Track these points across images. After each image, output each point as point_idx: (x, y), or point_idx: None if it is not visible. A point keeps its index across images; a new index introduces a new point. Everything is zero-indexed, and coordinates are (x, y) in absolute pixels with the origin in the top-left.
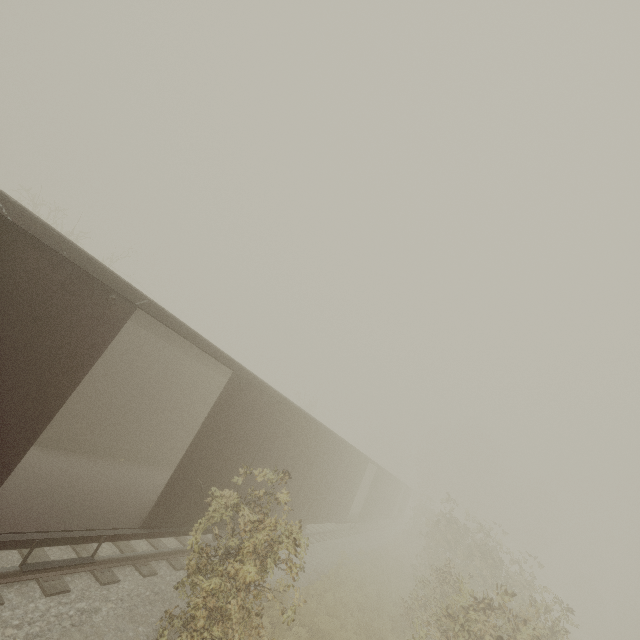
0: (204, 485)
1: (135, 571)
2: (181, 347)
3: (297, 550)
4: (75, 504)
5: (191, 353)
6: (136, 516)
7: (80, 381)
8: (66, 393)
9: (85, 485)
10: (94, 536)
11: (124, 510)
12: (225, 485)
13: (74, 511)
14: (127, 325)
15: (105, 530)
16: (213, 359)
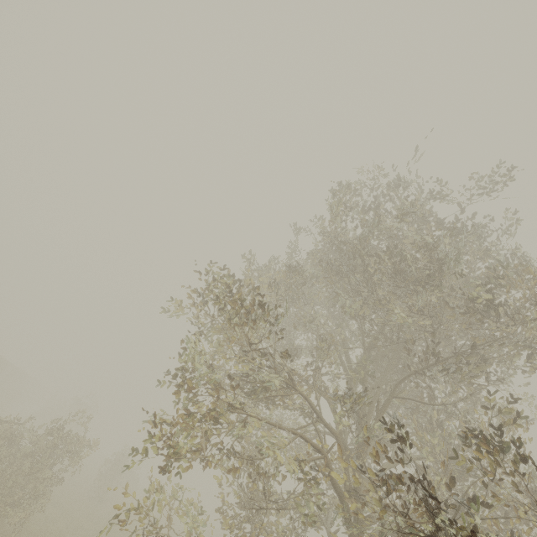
0: None
1: None
2: None
3: None
4: None
5: None
6: None
7: None
8: None
9: None
10: None
11: None
12: None
13: None
14: None
15: None
16: None
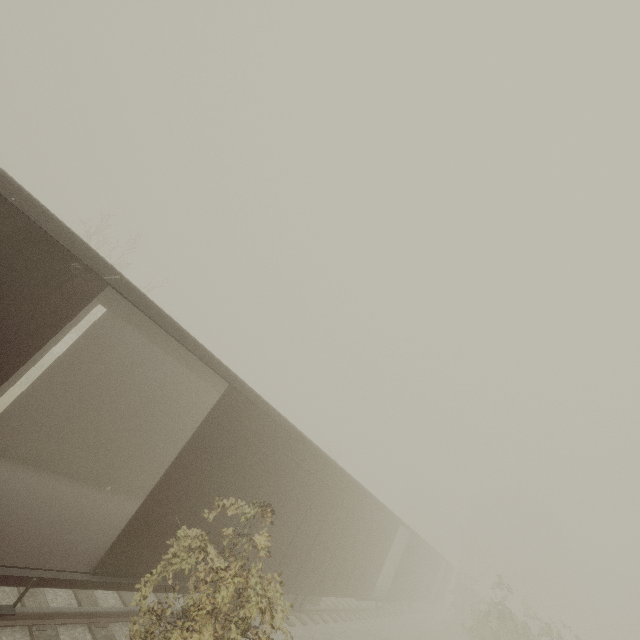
0: (183, 525)
1: (87, 633)
2: (186, 363)
3: (307, 630)
4: (17, 531)
5: (197, 371)
6: (93, 557)
7: (22, 364)
8: (1, 376)
9: (44, 510)
10: (20, 576)
11: (80, 547)
12: (212, 529)
13: (10, 540)
14: (129, 332)
15: (40, 570)
16: (220, 379)
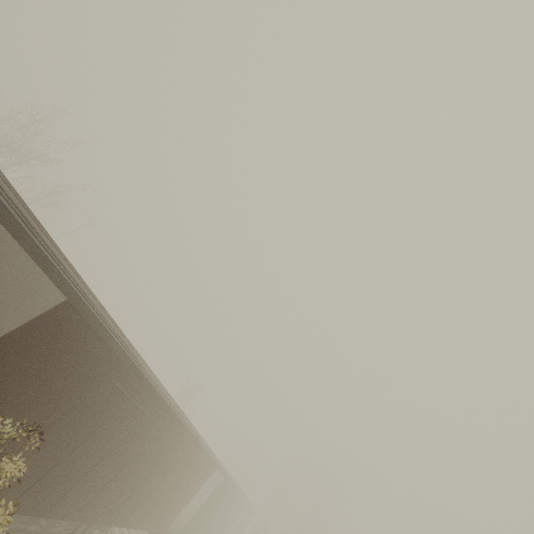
0: None
1: None
2: None
3: None
4: None
5: None
6: None
7: None
8: None
9: None
10: None
11: None
12: None
13: None
14: None
15: None
16: None
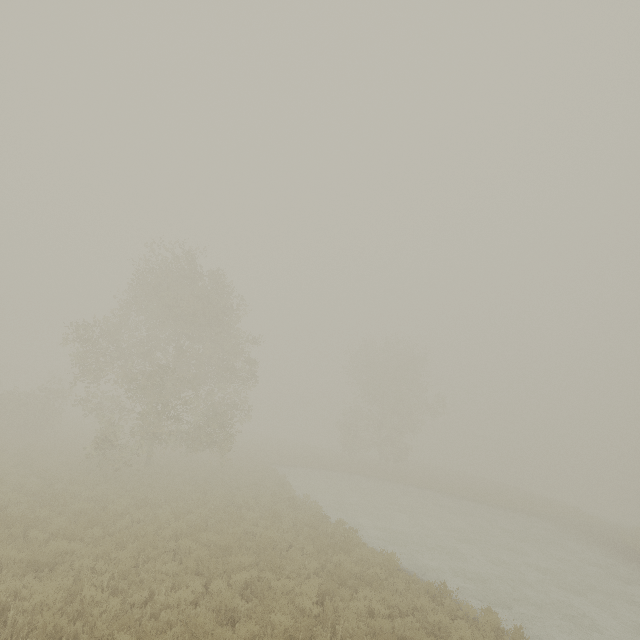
0: None
1: None
2: None
3: None
4: None
5: None
6: None
7: None
8: None
9: None
10: None
11: None
12: None
13: None
14: None
15: None
16: None
